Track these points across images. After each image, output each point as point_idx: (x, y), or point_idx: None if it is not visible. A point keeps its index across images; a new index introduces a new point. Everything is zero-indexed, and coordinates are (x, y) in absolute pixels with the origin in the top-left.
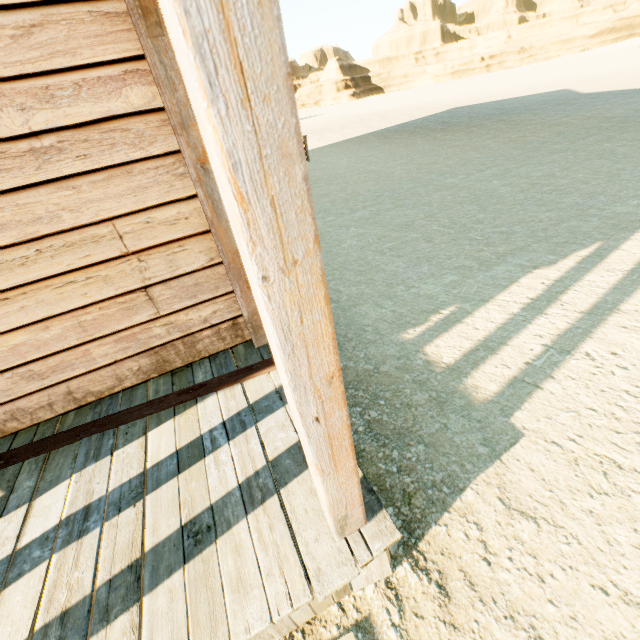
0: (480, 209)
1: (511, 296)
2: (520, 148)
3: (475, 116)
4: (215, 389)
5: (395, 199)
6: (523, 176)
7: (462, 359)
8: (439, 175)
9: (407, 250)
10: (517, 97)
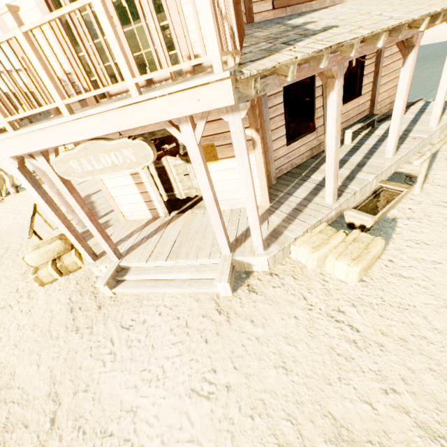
0: None
1: None
2: None
3: None
4: (410, 106)
5: None
6: None
7: None
8: None
9: None
10: None
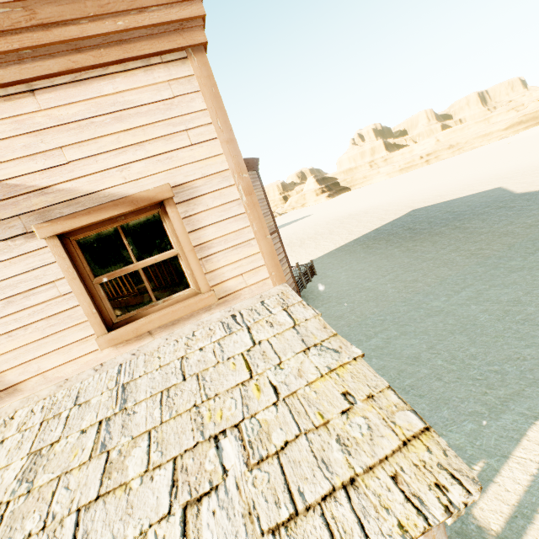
0: (470, 341)
1: (525, 452)
2: (482, 264)
3: (433, 221)
4: None
5: (397, 325)
6: (494, 300)
7: (506, 527)
8: (424, 296)
9: (424, 389)
10: (461, 197)
